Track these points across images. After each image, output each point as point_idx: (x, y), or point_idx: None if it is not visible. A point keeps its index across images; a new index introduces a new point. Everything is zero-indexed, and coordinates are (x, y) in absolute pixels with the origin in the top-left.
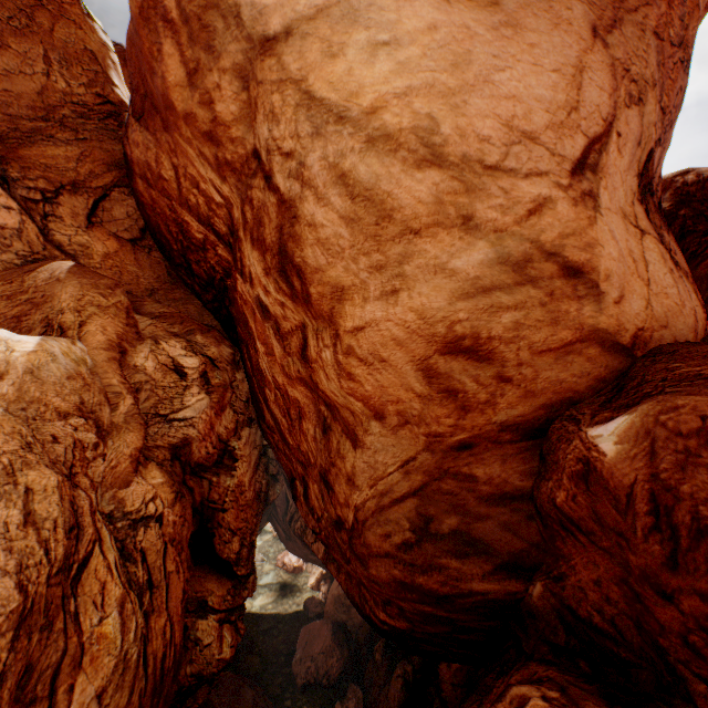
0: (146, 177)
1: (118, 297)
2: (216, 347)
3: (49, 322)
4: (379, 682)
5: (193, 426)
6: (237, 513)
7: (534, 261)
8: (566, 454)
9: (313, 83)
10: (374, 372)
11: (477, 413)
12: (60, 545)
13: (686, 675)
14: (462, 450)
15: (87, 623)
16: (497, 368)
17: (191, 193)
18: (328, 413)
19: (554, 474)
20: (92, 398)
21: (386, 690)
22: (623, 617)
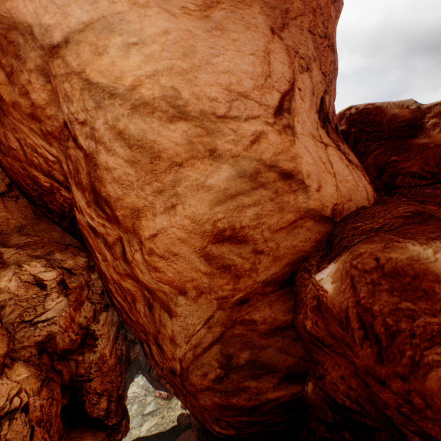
0: (1, 149)
1: None
2: (72, 260)
3: None
4: None
5: (54, 323)
6: (102, 379)
7: (262, 172)
8: (306, 294)
9: (89, 73)
10: (171, 263)
11: (246, 277)
12: None
13: (406, 432)
14: (243, 304)
15: None
16: (252, 246)
17: (34, 156)
18: (149, 295)
19: (302, 308)
20: None
21: None
22: (362, 398)
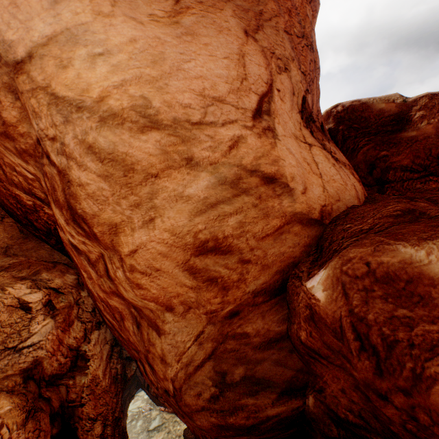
0: None
1: None
2: (60, 278)
3: None
4: None
5: (41, 348)
6: (95, 403)
7: (244, 178)
8: (299, 303)
9: (55, 87)
10: (154, 279)
11: (235, 289)
12: None
13: None
14: (233, 317)
15: None
16: (238, 256)
17: (13, 175)
18: (136, 313)
19: (296, 318)
20: None
21: None
22: (366, 412)
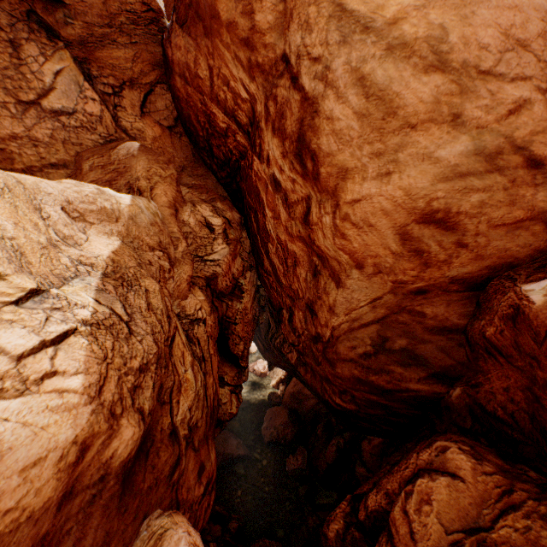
0: (184, 76)
1: (171, 170)
2: (230, 212)
3: (130, 186)
4: (319, 446)
5: (219, 266)
6: (243, 327)
7: (504, 154)
8: (500, 302)
9: None
10: (362, 234)
11: (435, 268)
12: (166, 325)
13: None
14: (418, 295)
15: (180, 371)
16: (458, 237)
17: (221, 89)
18: (318, 262)
19: (487, 315)
20: (164, 240)
21: (324, 452)
22: (521, 412)
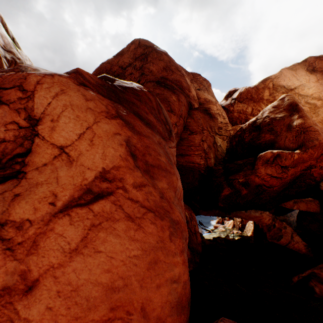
0: (239, 112)
1: None
2: None
3: None
4: None
5: None
6: None
7: None
8: None
9: (300, 93)
10: None
11: None
12: None
13: None
14: None
15: None
16: None
17: (256, 112)
18: None
19: None
20: None
21: None
22: None
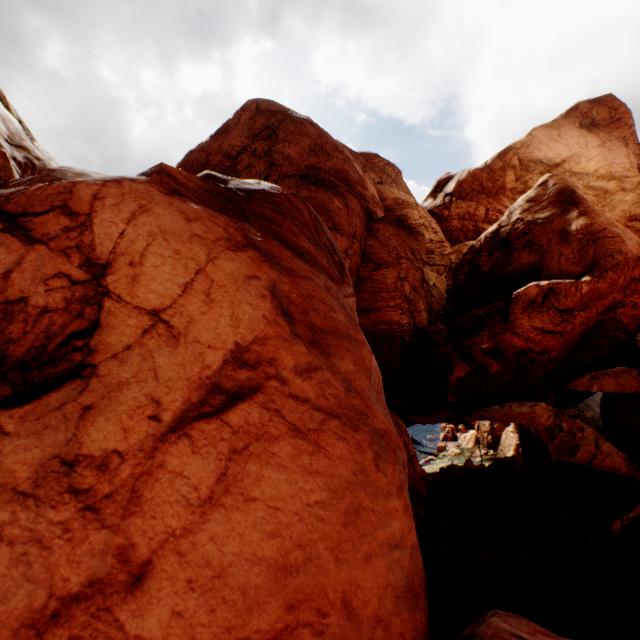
0: (462, 218)
1: None
2: None
3: None
4: None
5: None
6: None
7: None
8: None
9: (574, 170)
10: None
11: None
12: None
13: None
14: None
15: None
16: None
17: (493, 215)
18: None
19: None
20: None
21: None
22: None
